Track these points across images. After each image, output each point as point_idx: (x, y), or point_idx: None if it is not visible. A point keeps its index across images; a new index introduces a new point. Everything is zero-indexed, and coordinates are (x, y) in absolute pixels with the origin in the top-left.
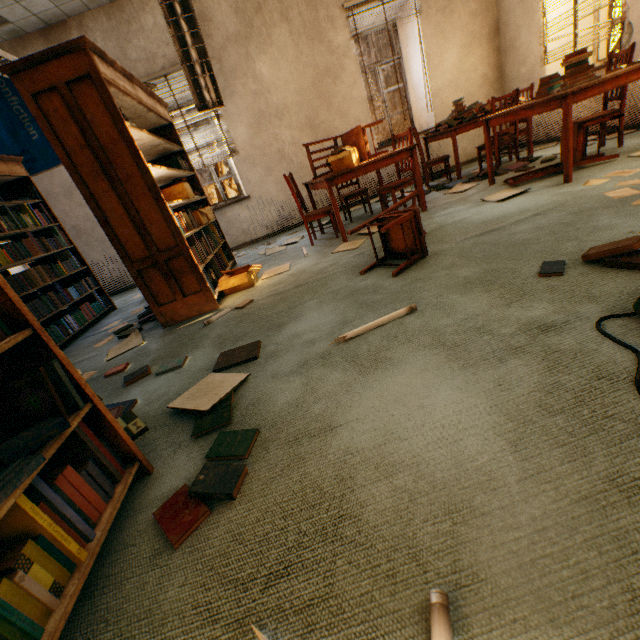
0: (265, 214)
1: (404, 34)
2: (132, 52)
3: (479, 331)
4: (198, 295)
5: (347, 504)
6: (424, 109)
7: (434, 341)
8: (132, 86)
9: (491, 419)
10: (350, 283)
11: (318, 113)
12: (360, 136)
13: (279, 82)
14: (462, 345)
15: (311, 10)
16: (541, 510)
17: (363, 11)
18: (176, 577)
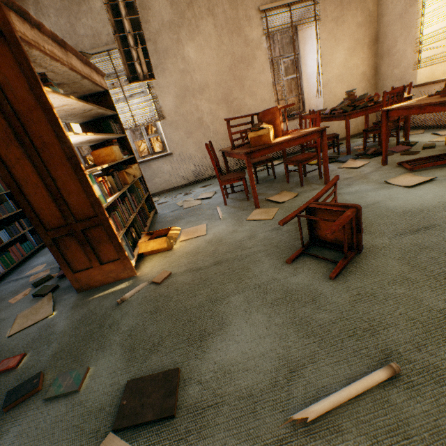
0: (184, 168)
1: (303, 36)
2: (80, 28)
3: None
4: (115, 263)
5: None
6: (315, 95)
7: None
8: (64, 52)
9: None
10: (278, 275)
11: (232, 91)
12: (276, 115)
13: (203, 64)
14: None
15: (233, 9)
16: None
17: (274, 14)
18: None
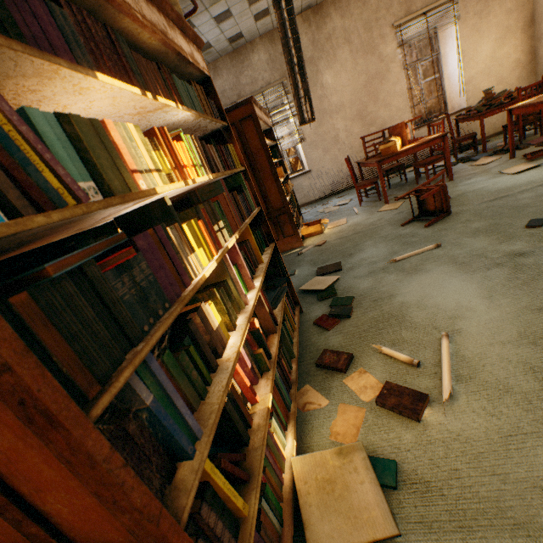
0: (320, 183)
1: (443, 35)
2: (243, 79)
3: (478, 256)
4: (292, 237)
5: (404, 317)
6: (457, 93)
7: (450, 261)
8: (261, 113)
9: (477, 291)
10: (394, 231)
11: (366, 106)
12: (403, 129)
13: (339, 87)
14: (467, 263)
15: (367, 32)
16: (492, 316)
17: (409, 26)
18: (333, 337)
